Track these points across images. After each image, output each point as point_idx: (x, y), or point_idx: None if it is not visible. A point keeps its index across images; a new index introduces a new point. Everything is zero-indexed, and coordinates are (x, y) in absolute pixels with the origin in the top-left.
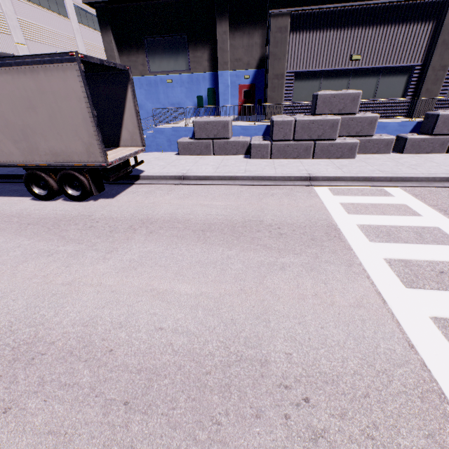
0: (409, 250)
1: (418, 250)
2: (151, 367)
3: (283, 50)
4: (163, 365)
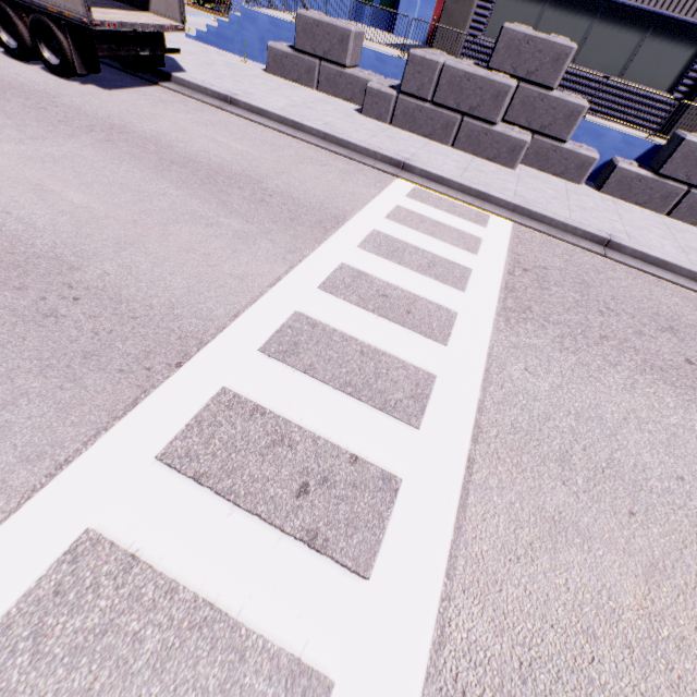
0: (388, 269)
1: (400, 273)
2: None
3: None
4: None
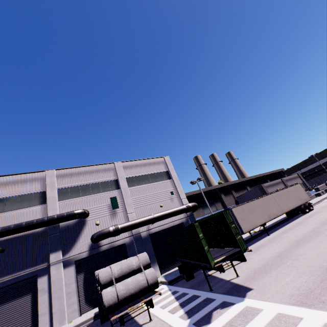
0: None
1: None
2: None
3: (267, 190)
4: None
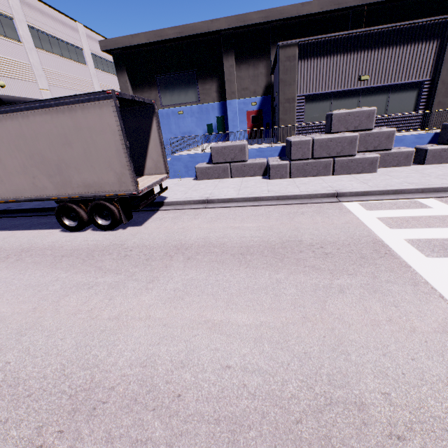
0: None
1: None
2: (230, 416)
3: (292, 76)
4: (243, 412)
